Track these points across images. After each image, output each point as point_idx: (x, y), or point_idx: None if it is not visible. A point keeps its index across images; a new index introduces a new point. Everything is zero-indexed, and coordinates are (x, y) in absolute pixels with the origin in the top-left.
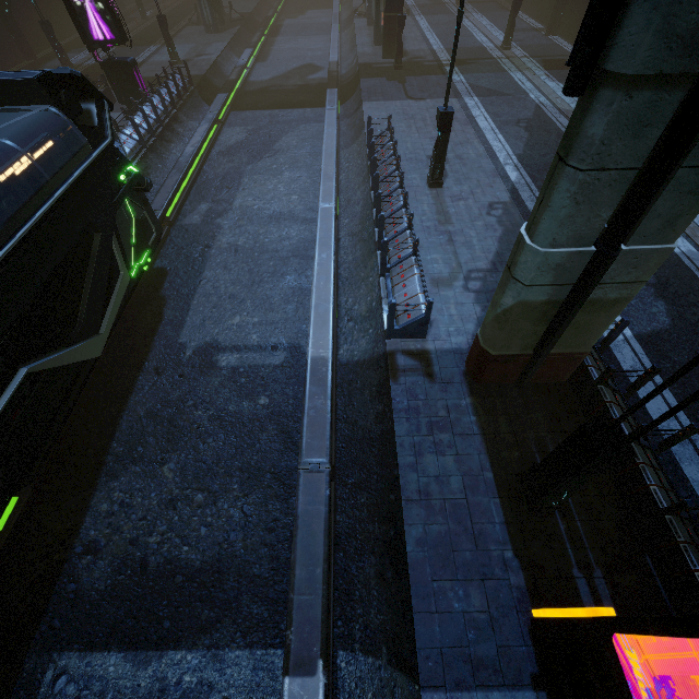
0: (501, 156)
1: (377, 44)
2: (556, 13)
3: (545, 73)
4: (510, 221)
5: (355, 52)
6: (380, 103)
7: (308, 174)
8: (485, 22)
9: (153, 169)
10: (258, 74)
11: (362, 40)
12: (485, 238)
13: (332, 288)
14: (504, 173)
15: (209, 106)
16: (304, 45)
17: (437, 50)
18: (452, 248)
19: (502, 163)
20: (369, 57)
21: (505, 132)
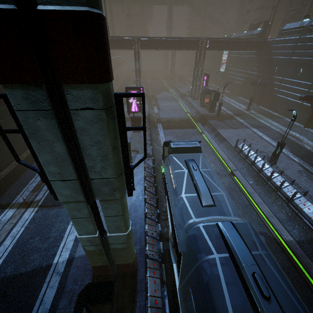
0: (284, 151)
1: (202, 107)
2: (259, 100)
3: (269, 120)
4: (312, 178)
5: (195, 109)
6: (223, 129)
7: (210, 155)
8: (232, 100)
9: (155, 154)
10: (161, 115)
11: (195, 105)
12: (310, 186)
13: (268, 207)
14: (291, 158)
15: (154, 127)
16: (170, 104)
17: (225, 110)
18: (302, 190)
19: (287, 154)
20: (203, 112)
21: (277, 142)
